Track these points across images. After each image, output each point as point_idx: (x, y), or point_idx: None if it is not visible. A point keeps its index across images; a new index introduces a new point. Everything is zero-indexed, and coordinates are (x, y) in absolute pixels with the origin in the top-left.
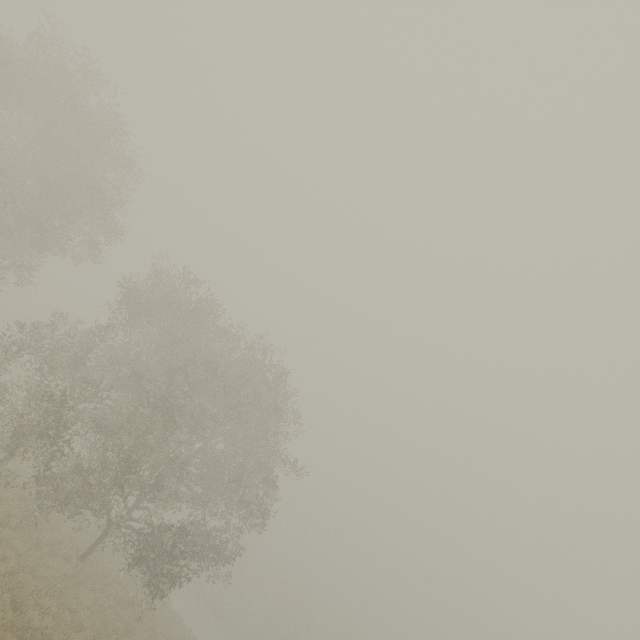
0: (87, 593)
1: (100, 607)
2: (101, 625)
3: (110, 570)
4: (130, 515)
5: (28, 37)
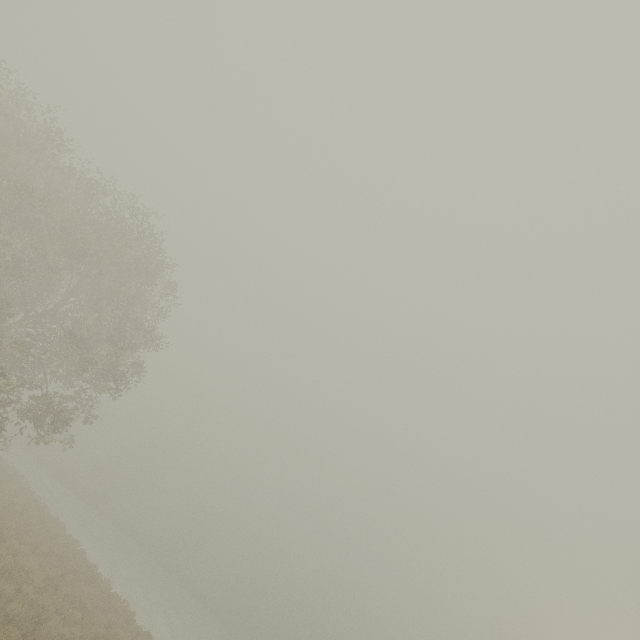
0: None
1: None
2: None
3: None
4: None
5: None
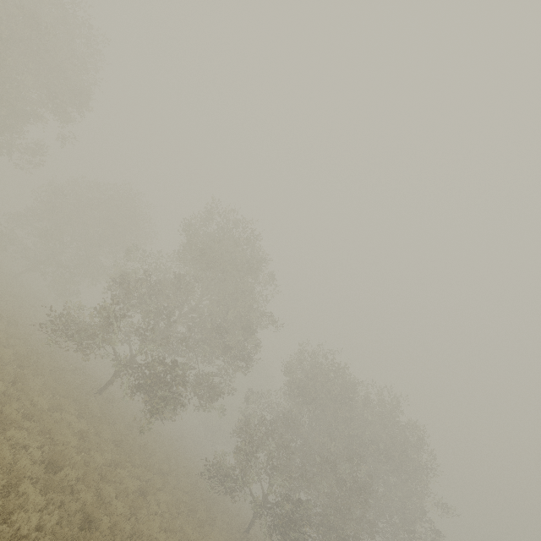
0: None
1: None
2: None
3: None
4: None
5: (206, 219)
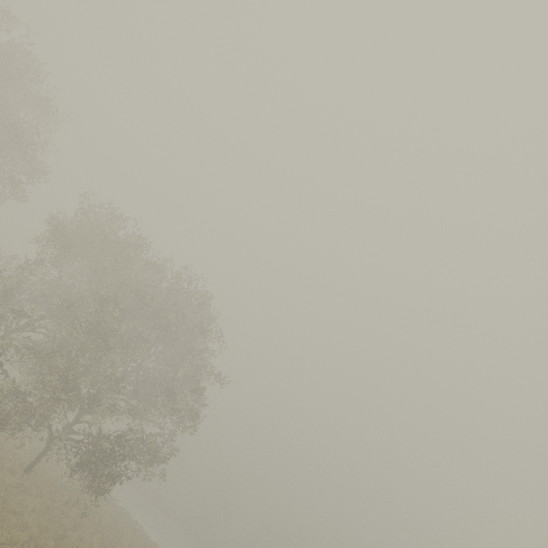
0: (32, 498)
1: (46, 509)
2: (47, 523)
3: (56, 479)
4: (71, 429)
5: None
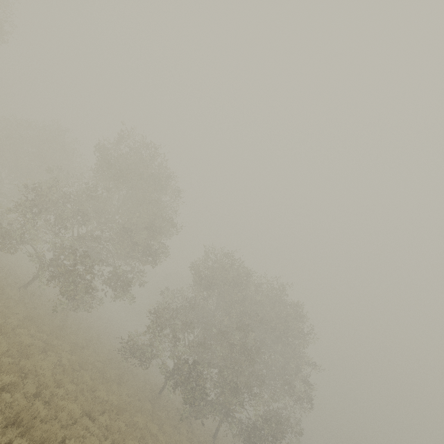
0: None
1: None
2: None
3: (221, 437)
4: (230, 409)
5: (116, 140)
